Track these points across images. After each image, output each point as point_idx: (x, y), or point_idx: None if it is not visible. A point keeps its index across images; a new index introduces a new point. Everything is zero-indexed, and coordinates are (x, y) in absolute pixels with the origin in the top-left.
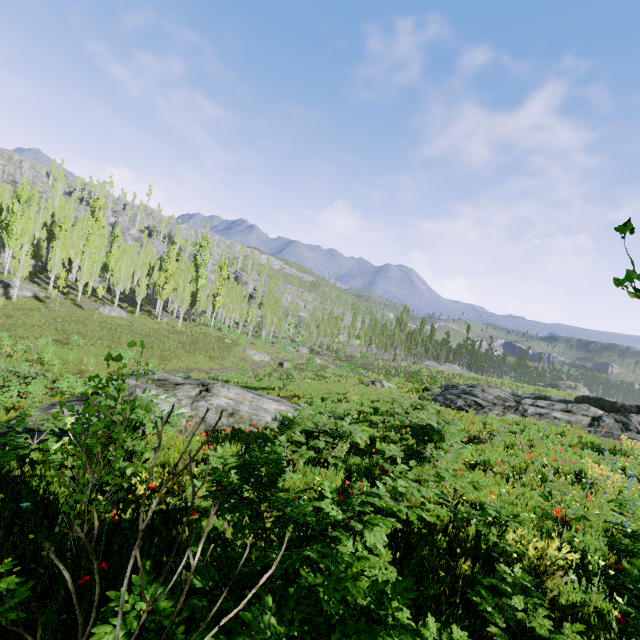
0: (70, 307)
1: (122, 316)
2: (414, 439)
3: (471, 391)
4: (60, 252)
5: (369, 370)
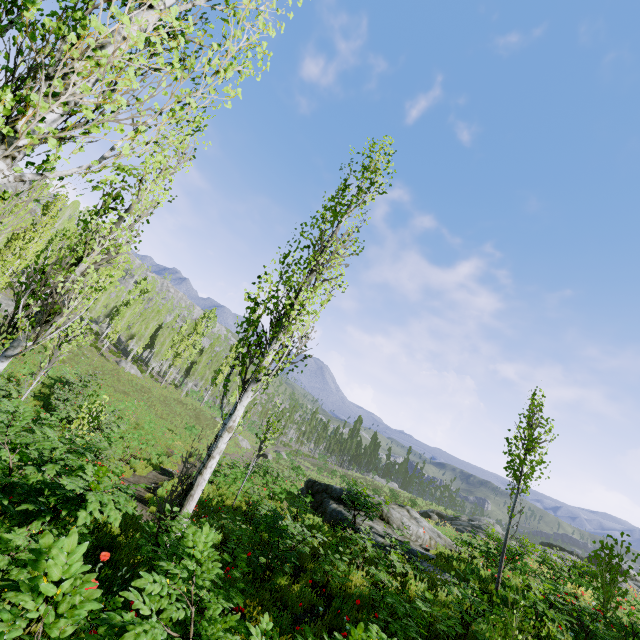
0: (98, 356)
1: (137, 375)
2: (576, 574)
3: (480, 526)
4: (105, 299)
5: (336, 476)
